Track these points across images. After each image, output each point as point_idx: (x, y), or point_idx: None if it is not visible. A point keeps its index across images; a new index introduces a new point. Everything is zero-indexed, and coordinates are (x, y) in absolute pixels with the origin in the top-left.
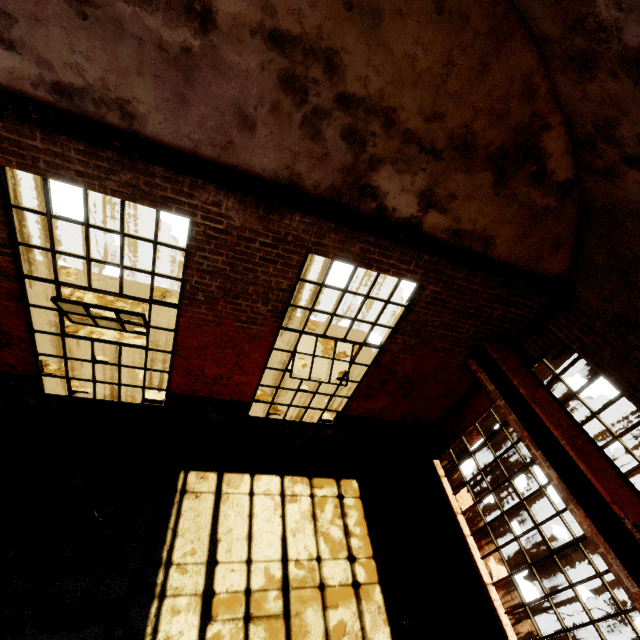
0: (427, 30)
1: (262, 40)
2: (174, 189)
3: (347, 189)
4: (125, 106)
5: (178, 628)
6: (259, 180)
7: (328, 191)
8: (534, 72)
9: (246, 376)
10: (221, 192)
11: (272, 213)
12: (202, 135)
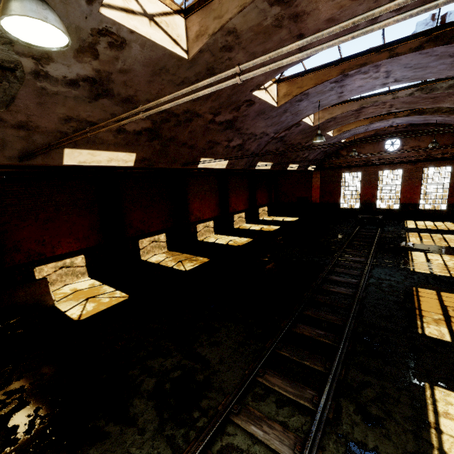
0: (431, 138)
1: (409, 148)
2: (400, 166)
3: (426, 157)
4: (394, 160)
5: (411, 225)
6: (412, 161)
7: (423, 159)
8: (451, 134)
9: (416, 196)
10: (406, 165)
11: (415, 164)
12: (403, 159)
